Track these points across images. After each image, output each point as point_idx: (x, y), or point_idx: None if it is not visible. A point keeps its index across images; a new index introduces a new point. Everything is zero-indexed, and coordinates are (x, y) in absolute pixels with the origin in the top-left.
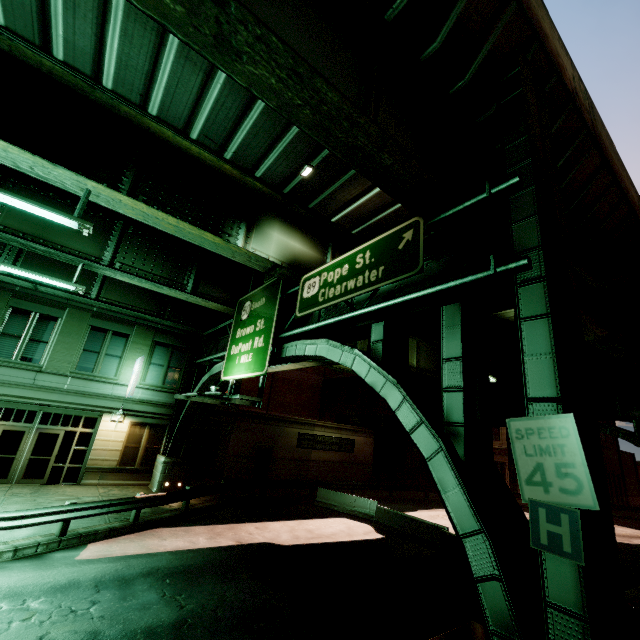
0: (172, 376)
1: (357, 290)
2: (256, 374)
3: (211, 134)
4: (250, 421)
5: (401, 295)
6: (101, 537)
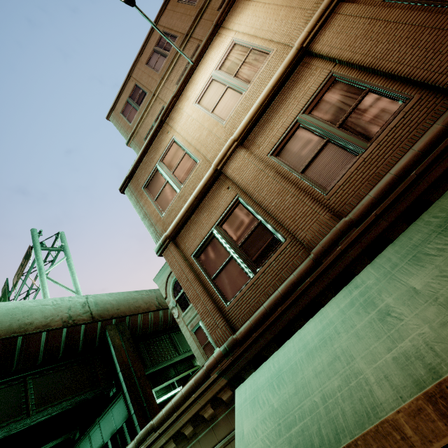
0: None
1: None
2: None
3: None
4: None
5: None
6: None
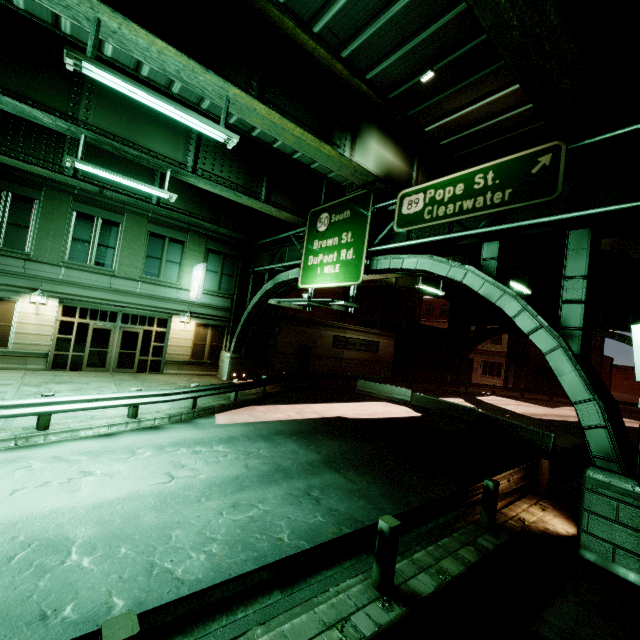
0: (226, 282)
1: (476, 211)
2: (348, 284)
3: (337, 28)
4: (294, 324)
5: (528, 218)
6: (217, 411)
